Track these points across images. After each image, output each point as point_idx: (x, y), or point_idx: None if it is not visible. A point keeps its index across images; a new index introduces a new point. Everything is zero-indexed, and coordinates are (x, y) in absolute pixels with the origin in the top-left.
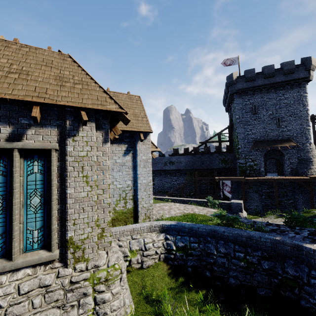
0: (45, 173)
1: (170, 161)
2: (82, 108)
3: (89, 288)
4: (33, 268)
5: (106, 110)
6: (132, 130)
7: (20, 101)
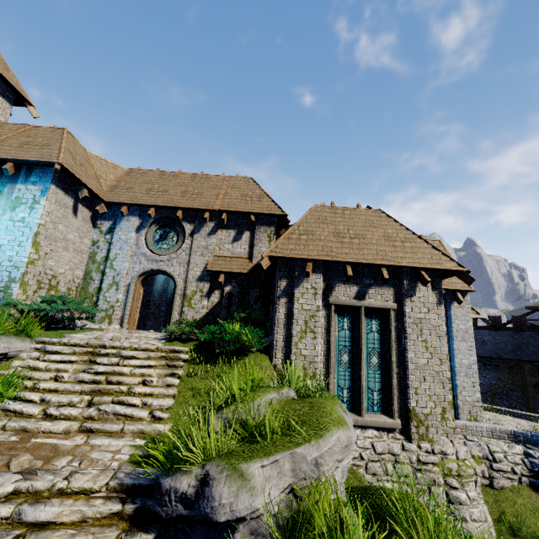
0: (381, 332)
1: None
2: (421, 268)
3: (440, 477)
4: (378, 432)
5: (446, 269)
6: (445, 287)
7: (372, 264)
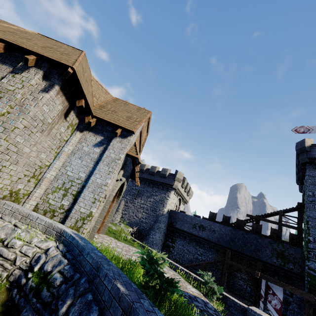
0: None
1: (200, 225)
2: (35, 53)
3: None
4: None
5: (55, 61)
6: (112, 122)
7: None
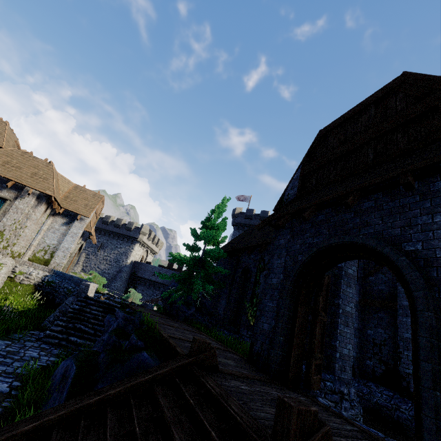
0: None
1: (159, 272)
2: (32, 188)
3: None
4: None
5: (44, 193)
6: (74, 211)
7: (7, 178)
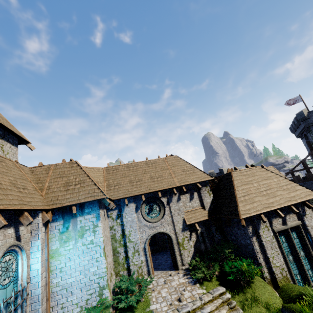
0: (298, 237)
1: None
2: (305, 200)
3: None
4: None
5: None
6: None
7: (287, 205)
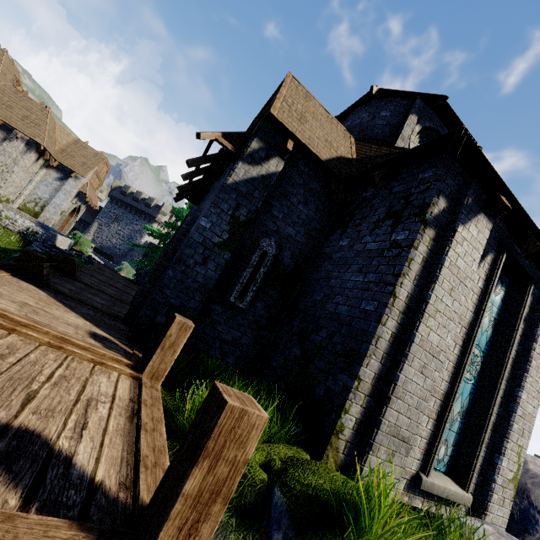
0: None
1: None
2: (21, 132)
3: None
4: None
5: (33, 140)
6: (69, 167)
7: None
